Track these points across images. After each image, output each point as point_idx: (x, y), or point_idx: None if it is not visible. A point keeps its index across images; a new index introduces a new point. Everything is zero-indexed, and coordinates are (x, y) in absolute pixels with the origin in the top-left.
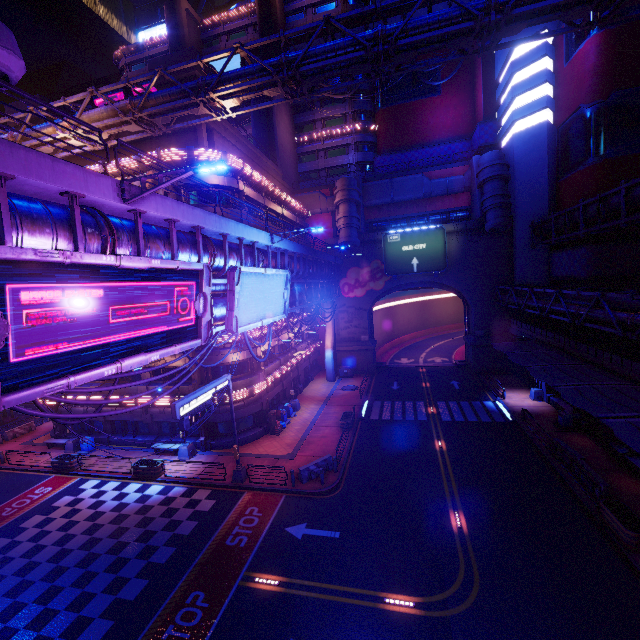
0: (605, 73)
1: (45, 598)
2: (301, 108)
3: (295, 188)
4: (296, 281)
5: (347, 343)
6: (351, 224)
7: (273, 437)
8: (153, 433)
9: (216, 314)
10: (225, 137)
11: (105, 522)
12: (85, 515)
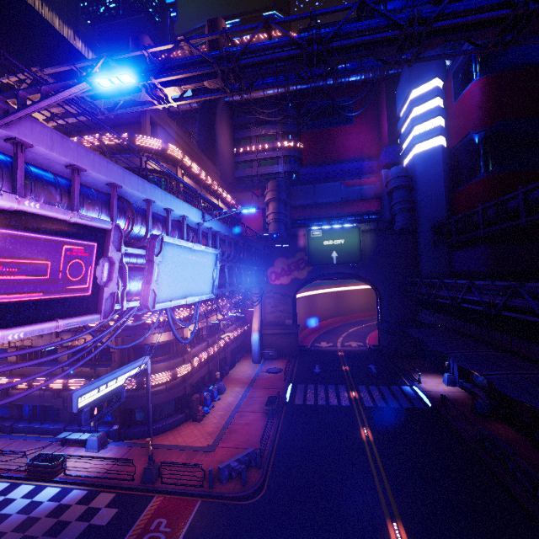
0: (488, 108)
1: None
2: (240, 126)
3: (231, 189)
4: (227, 264)
5: (272, 326)
6: (279, 219)
7: (194, 424)
8: (63, 419)
9: (132, 287)
10: (169, 132)
11: None
12: None
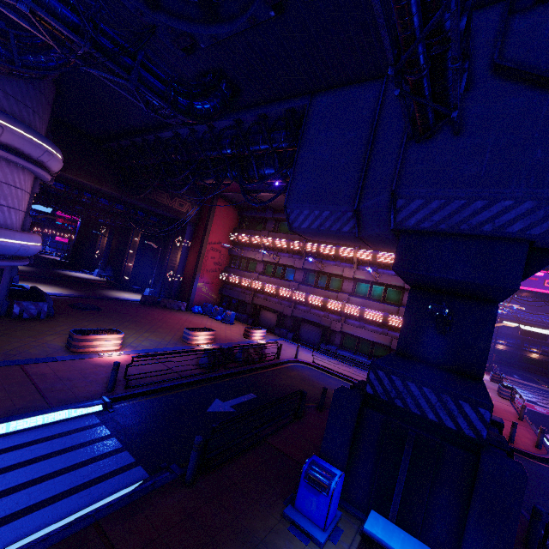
0: None
1: None
2: None
3: None
4: None
5: None
6: None
7: None
8: None
9: None
10: None
11: None
12: None
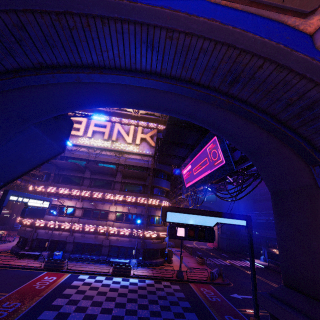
0: None
1: None
2: None
3: None
4: None
5: None
6: None
7: (170, 264)
8: (104, 254)
9: None
10: None
11: (125, 292)
12: (106, 289)
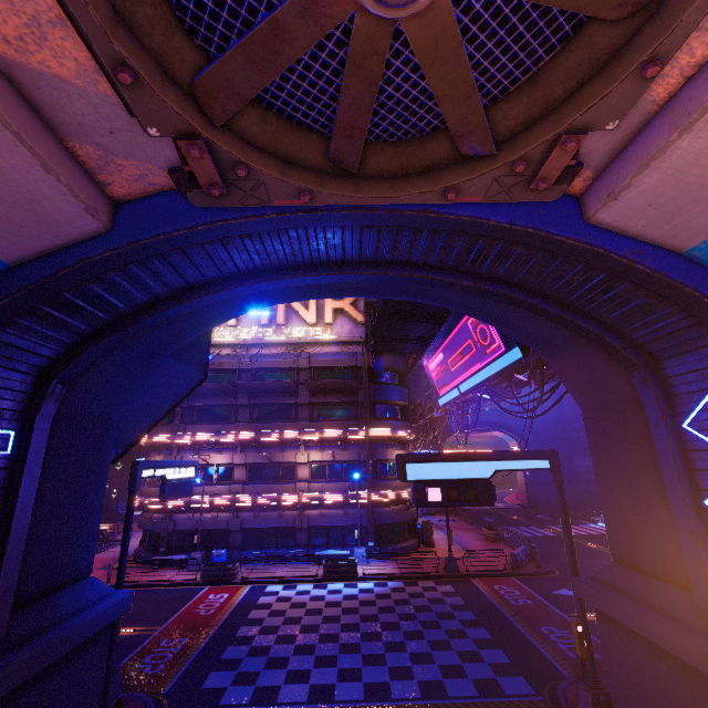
0: None
1: (395, 648)
2: None
3: None
4: None
5: None
6: None
7: (431, 548)
8: (301, 544)
9: None
10: None
11: (355, 606)
12: (319, 604)
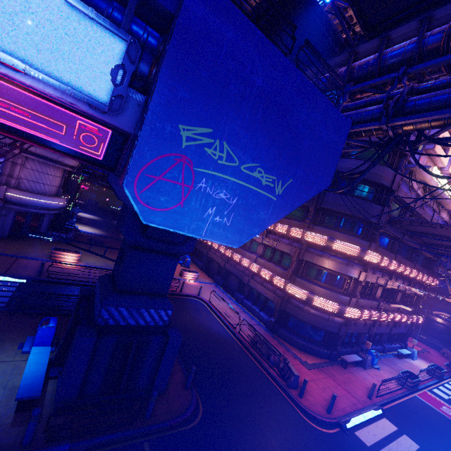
0: None
1: None
2: None
3: None
4: None
5: None
6: None
7: None
8: (382, 341)
9: None
10: None
11: None
12: None
